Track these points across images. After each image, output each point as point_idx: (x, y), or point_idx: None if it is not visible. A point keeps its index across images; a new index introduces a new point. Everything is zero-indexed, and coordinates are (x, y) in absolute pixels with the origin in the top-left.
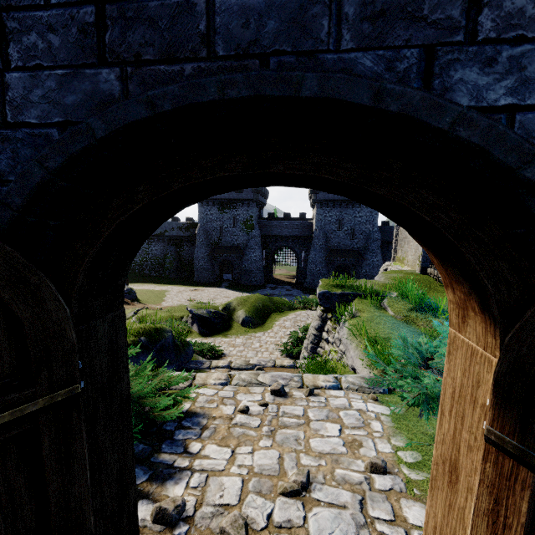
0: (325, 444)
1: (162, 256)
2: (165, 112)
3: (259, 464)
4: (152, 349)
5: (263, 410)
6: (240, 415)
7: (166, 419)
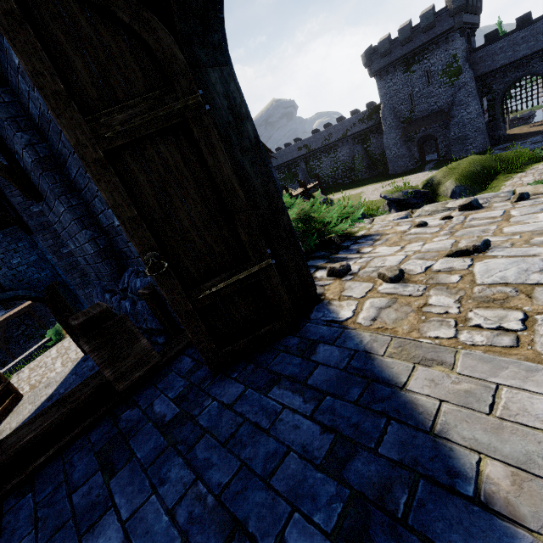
0: (527, 227)
1: (350, 159)
2: None
3: (428, 248)
4: None
5: (445, 222)
6: (415, 229)
7: (338, 232)
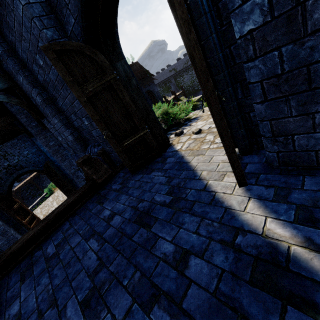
0: None
1: None
2: None
3: None
4: None
5: None
6: None
7: (181, 118)
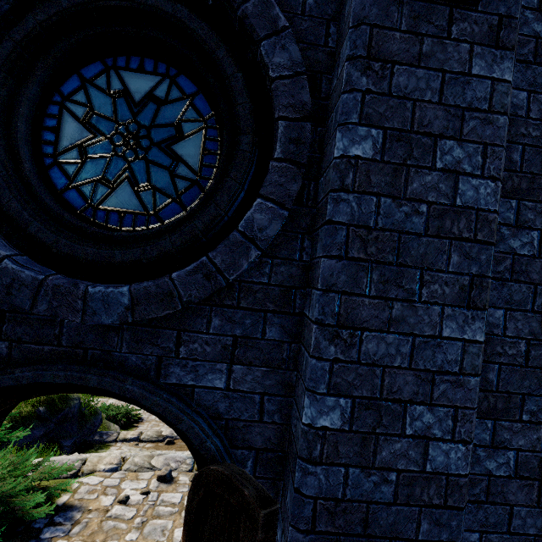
0: None
1: None
2: (23, 384)
3: None
4: (51, 420)
5: (143, 499)
6: (117, 506)
7: (35, 517)
